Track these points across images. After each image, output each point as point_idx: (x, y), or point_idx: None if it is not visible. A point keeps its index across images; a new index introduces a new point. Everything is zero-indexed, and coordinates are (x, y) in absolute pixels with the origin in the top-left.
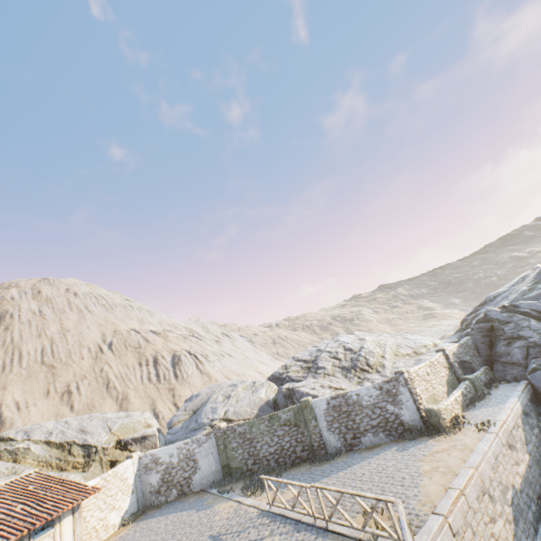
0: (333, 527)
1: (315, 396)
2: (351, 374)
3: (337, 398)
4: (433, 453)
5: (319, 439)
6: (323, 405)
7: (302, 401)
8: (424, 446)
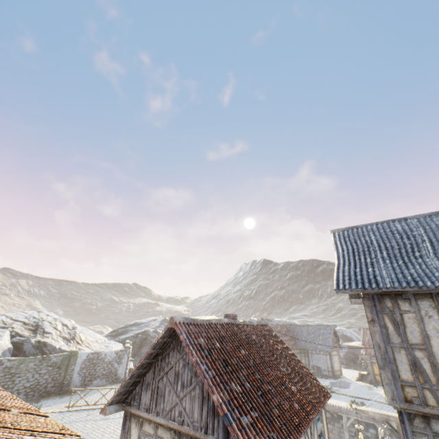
0: None
1: (67, 351)
2: (72, 343)
3: (95, 354)
4: None
5: (71, 378)
6: (85, 356)
7: (74, 351)
8: None
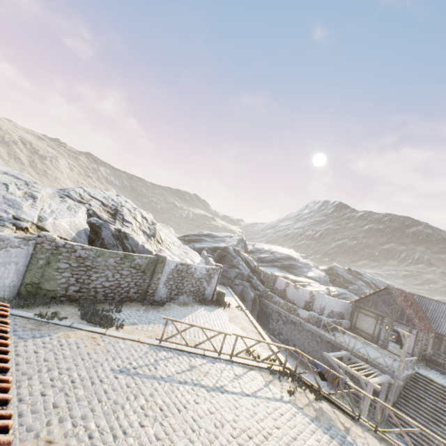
0: (237, 360)
1: (151, 252)
2: (152, 240)
3: (184, 265)
4: (231, 318)
5: (156, 288)
6: (173, 266)
7: (162, 257)
8: (221, 312)
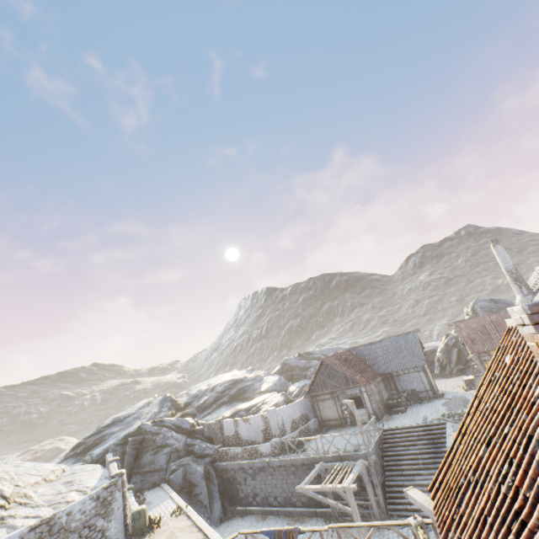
0: None
1: None
2: None
3: (40, 527)
4: None
5: None
6: None
7: None
8: None
